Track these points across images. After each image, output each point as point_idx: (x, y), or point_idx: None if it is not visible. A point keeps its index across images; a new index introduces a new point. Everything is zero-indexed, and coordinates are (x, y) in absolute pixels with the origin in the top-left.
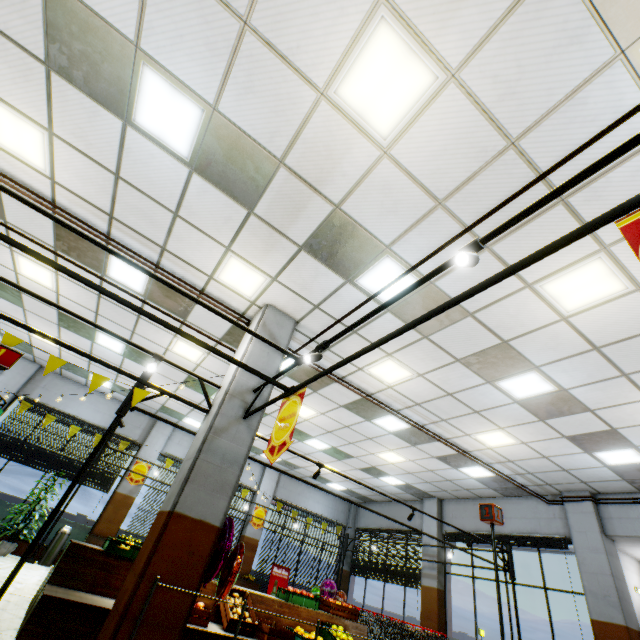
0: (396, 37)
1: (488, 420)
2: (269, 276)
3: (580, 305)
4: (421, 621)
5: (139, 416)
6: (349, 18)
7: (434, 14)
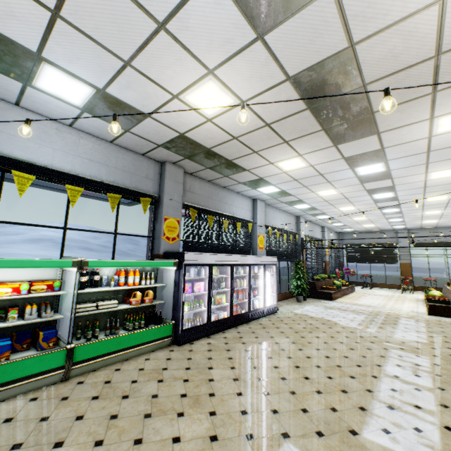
0: None
1: None
2: None
3: None
4: (401, 274)
5: (292, 218)
6: None
7: None
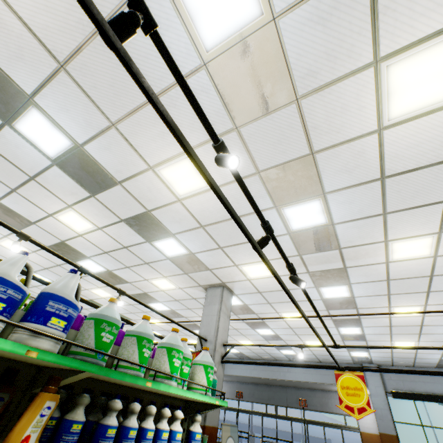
0: (103, 290)
1: None
2: None
3: (158, 324)
4: None
5: None
6: (93, 286)
7: (111, 291)
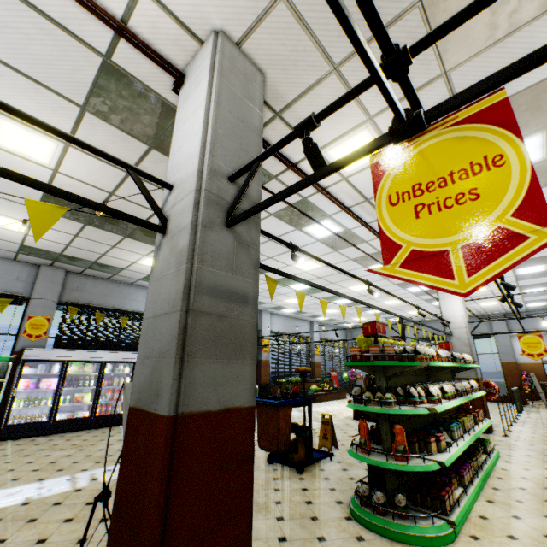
0: None
1: (496, 299)
2: None
3: None
4: None
5: None
6: None
7: None
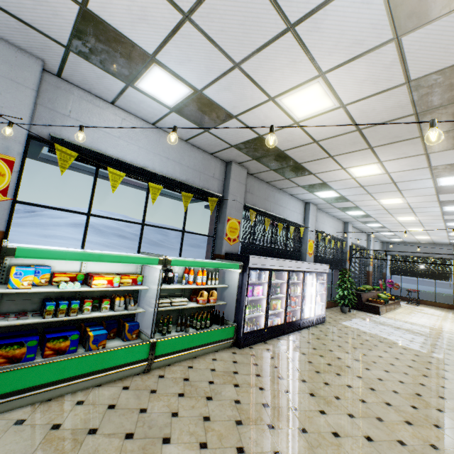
0: None
1: None
2: None
3: None
4: None
5: (339, 224)
6: None
7: None
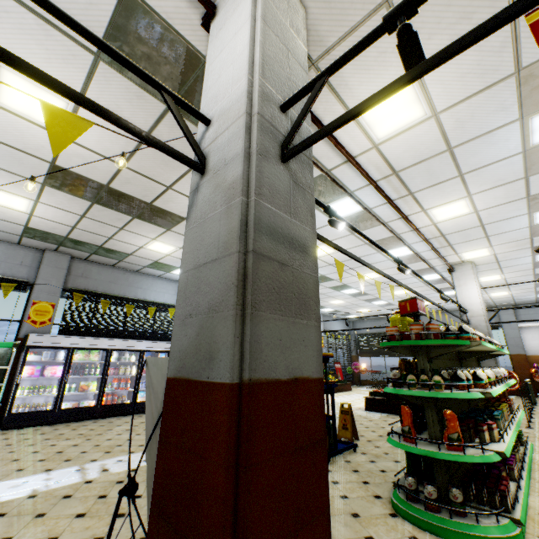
0: None
1: (508, 289)
2: (493, 254)
3: None
4: None
5: None
6: None
7: None
